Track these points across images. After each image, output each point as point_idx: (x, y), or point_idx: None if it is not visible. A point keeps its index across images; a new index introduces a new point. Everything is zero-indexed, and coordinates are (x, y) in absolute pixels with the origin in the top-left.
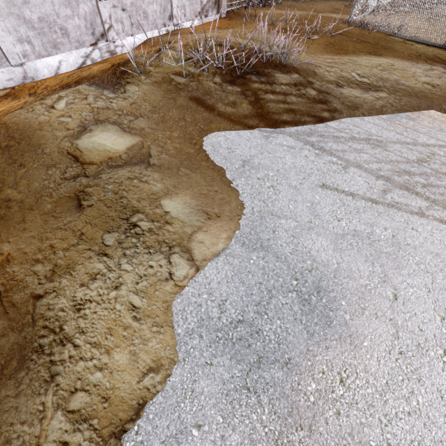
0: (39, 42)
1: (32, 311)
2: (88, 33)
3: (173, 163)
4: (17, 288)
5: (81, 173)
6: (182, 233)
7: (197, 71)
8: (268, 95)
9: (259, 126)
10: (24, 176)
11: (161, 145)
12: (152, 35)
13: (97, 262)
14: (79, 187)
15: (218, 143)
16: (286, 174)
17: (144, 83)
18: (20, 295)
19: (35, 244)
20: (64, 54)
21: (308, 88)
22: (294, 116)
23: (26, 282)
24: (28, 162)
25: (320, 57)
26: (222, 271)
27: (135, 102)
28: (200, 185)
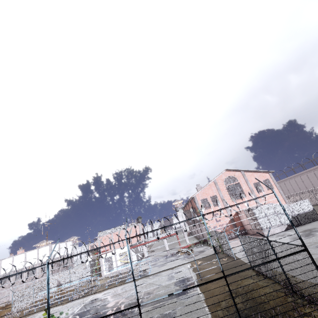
0: None
1: None
2: None
3: None
4: None
5: None
6: None
7: None
8: None
9: None
10: None
11: None
12: None
13: None
14: None
15: None
16: None
17: None
18: None
19: None
20: None
21: None
22: None
23: None
24: None
25: None
26: None
27: None
28: None
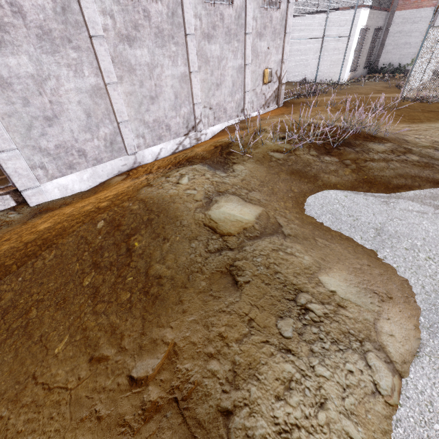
0: (150, 136)
1: (226, 437)
2: (184, 127)
3: (305, 233)
4: (197, 395)
5: (224, 247)
6: (364, 322)
7: (296, 147)
8: (368, 162)
9: (371, 192)
10: (170, 250)
11: (283, 215)
12: (228, 124)
13: (282, 362)
14: (227, 261)
15: (336, 210)
16: (436, 243)
17: (248, 160)
18: (204, 409)
19: (201, 331)
20: (165, 143)
21: (407, 154)
22: (404, 180)
23: (206, 387)
24: (171, 235)
25: (396, 127)
26: (438, 382)
27: (244, 177)
28: (348, 258)
